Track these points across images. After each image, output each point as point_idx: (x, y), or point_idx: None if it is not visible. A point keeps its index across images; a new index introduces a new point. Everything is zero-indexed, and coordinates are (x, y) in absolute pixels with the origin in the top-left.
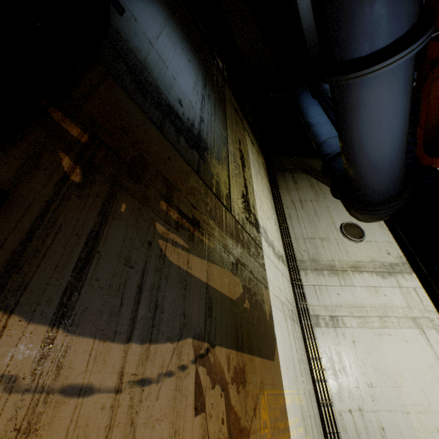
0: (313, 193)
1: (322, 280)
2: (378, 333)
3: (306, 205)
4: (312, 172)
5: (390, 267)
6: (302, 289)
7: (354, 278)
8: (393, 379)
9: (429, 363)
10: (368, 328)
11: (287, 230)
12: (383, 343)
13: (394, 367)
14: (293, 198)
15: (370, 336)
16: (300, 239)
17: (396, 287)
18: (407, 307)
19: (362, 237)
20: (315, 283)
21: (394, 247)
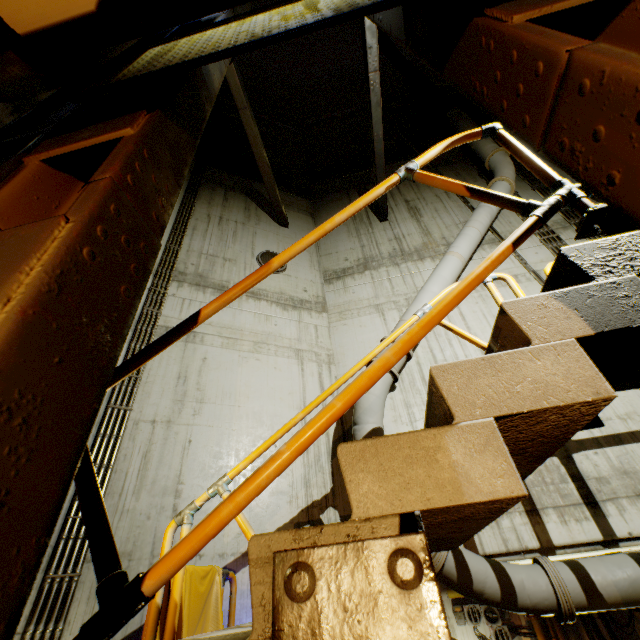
0: (245, 216)
1: (200, 297)
2: (244, 356)
3: (226, 224)
4: (256, 197)
5: (300, 302)
6: (163, 297)
7: (246, 303)
8: (235, 399)
9: (291, 390)
10: (233, 349)
11: (179, 238)
12: (244, 366)
13: (245, 388)
14: (212, 213)
15: (232, 357)
16: (196, 252)
17: (294, 321)
18: (297, 340)
19: (281, 269)
20: (188, 297)
21: (316, 287)
